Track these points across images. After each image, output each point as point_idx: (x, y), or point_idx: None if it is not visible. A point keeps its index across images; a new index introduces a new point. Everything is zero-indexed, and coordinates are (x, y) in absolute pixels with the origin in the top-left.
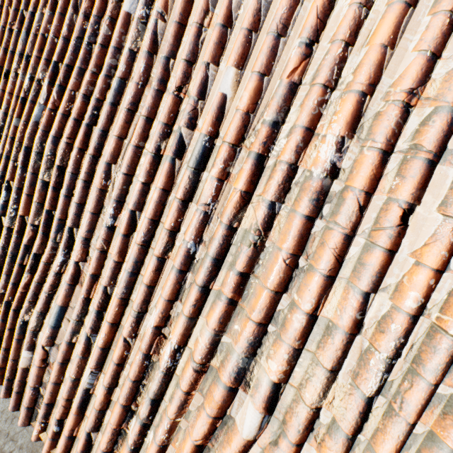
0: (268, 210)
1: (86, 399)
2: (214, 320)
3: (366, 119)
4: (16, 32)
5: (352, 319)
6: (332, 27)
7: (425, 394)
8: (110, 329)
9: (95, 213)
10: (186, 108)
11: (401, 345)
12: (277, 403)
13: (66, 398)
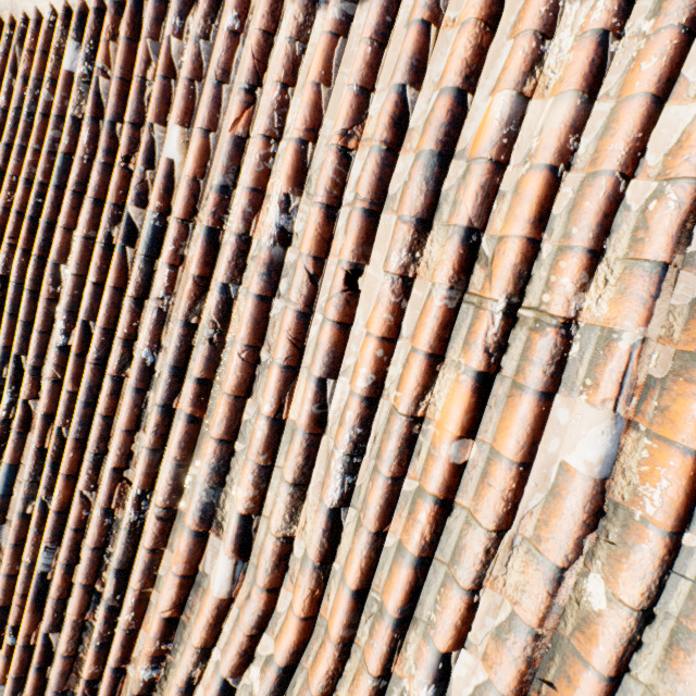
0: (221, 295)
1: (44, 588)
2: (174, 446)
3: (313, 171)
4: None
5: (308, 414)
6: (275, 67)
7: (382, 491)
8: (65, 484)
9: (44, 331)
10: (132, 182)
11: (361, 438)
12: (253, 543)
13: (21, 594)
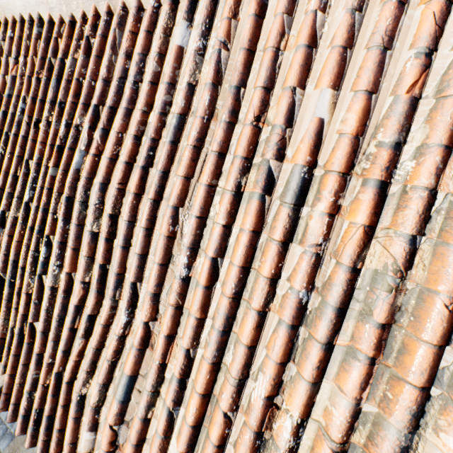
0: (409, 246)
1: None
2: (354, 387)
3: None
4: (45, 80)
5: None
6: (451, 32)
7: None
8: (201, 402)
9: (163, 264)
10: (272, 138)
11: None
12: None
13: None
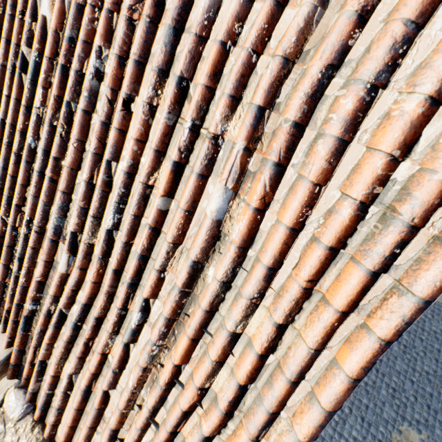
0: (66, 108)
1: None
2: (42, 194)
3: (117, 33)
4: None
5: (101, 180)
6: None
7: (128, 222)
8: None
9: None
10: (24, 29)
11: (125, 195)
12: (79, 248)
13: None
